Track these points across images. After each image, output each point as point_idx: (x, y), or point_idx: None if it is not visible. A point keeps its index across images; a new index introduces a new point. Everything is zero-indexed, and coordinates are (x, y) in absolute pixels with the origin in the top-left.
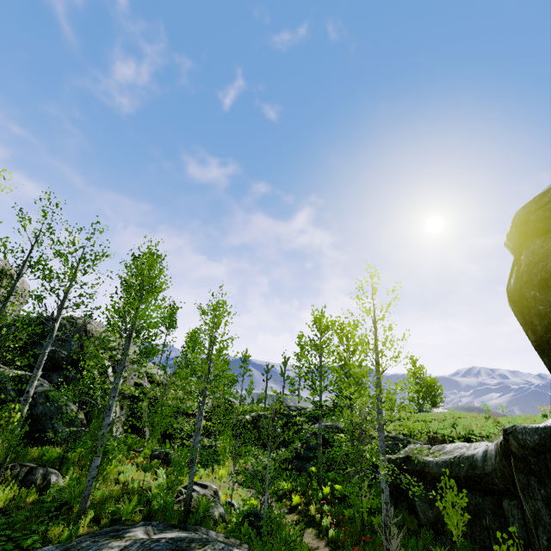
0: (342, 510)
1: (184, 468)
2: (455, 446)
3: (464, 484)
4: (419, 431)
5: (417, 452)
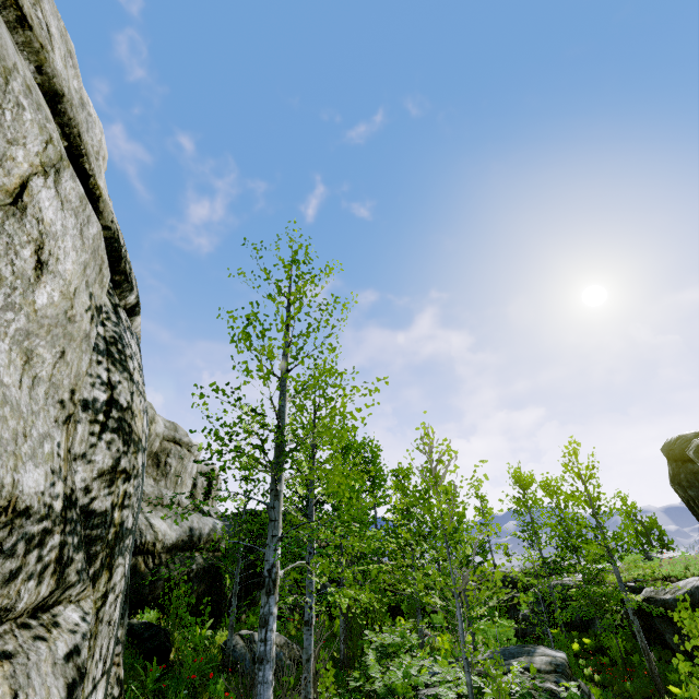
0: (598, 660)
1: (446, 633)
2: (687, 581)
3: None
4: (652, 578)
5: (655, 593)
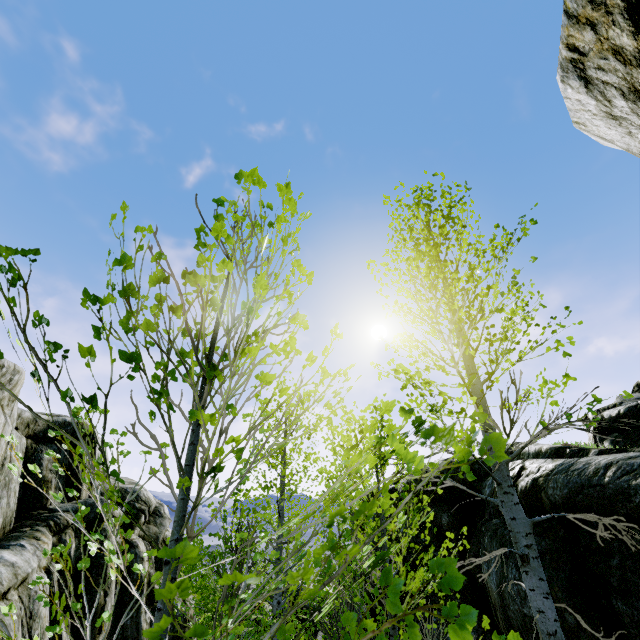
0: None
1: None
2: None
3: None
4: None
5: None
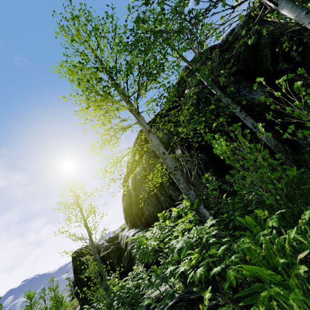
0: None
1: None
2: (79, 307)
3: None
4: (72, 308)
5: None
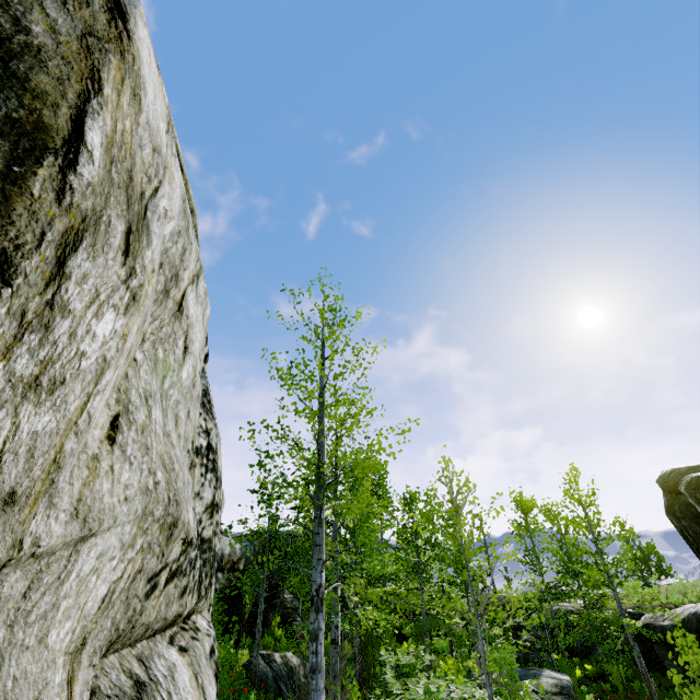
0: (600, 687)
1: (451, 658)
2: (684, 608)
3: (698, 637)
4: (651, 604)
5: (654, 620)
